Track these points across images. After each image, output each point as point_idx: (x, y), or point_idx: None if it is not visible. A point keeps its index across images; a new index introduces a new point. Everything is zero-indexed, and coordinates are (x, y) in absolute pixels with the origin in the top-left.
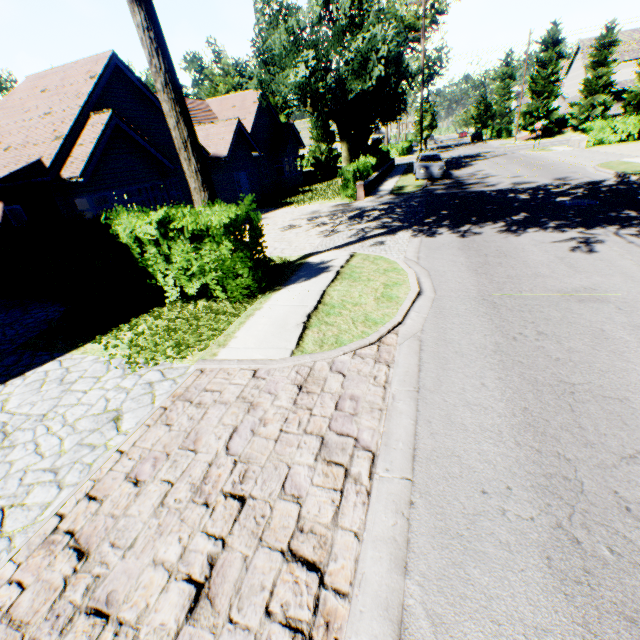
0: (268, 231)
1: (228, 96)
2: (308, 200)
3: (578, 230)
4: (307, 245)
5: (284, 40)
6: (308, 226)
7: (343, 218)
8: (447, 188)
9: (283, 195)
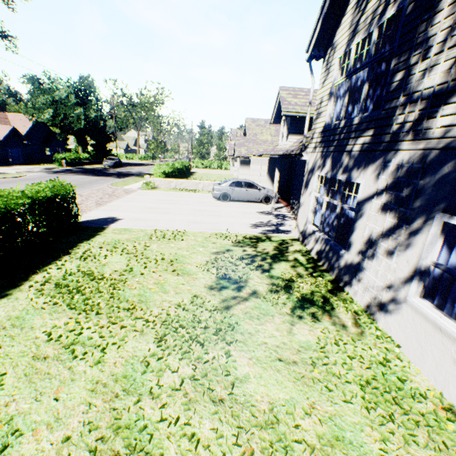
0: (5, 169)
1: (20, 114)
2: (46, 165)
3: (89, 176)
4: (11, 172)
5: (44, 102)
6: (24, 170)
7: (42, 170)
8: (104, 169)
9: (41, 163)
